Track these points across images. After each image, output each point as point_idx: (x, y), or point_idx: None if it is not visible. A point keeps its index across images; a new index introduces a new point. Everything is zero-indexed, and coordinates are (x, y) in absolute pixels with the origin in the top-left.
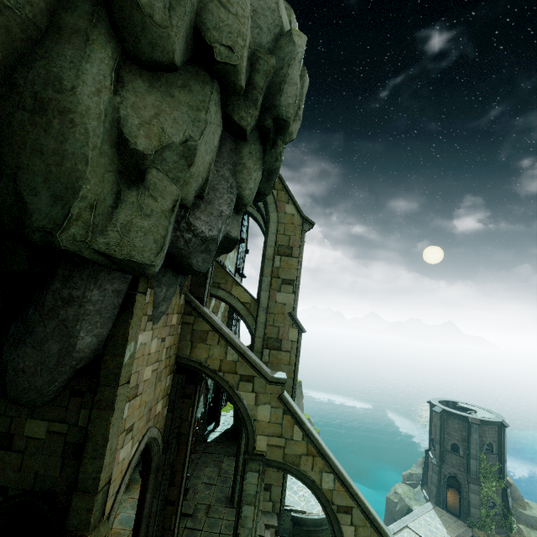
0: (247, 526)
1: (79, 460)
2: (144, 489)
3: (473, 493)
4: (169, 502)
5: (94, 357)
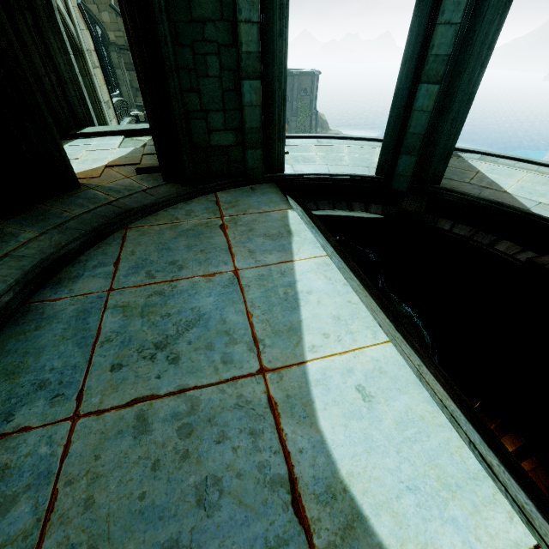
0: (121, 79)
1: None
2: None
3: (293, 122)
4: None
5: None
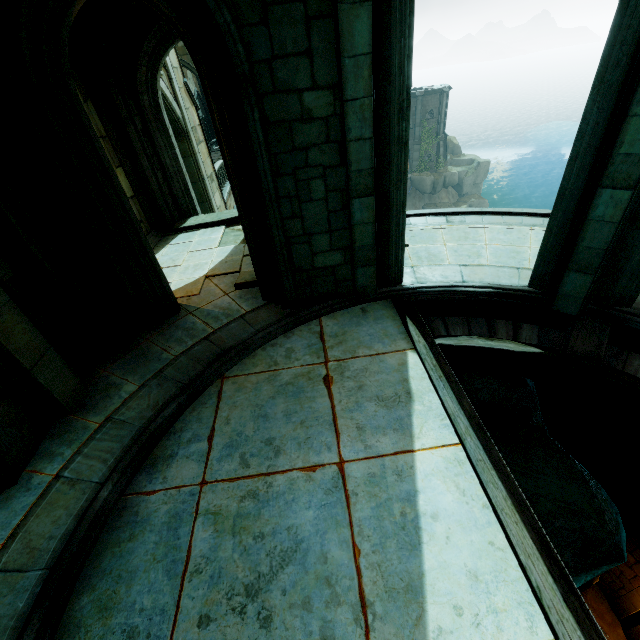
0: None
1: None
2: None
3: (415, 152)
4: None
5: None
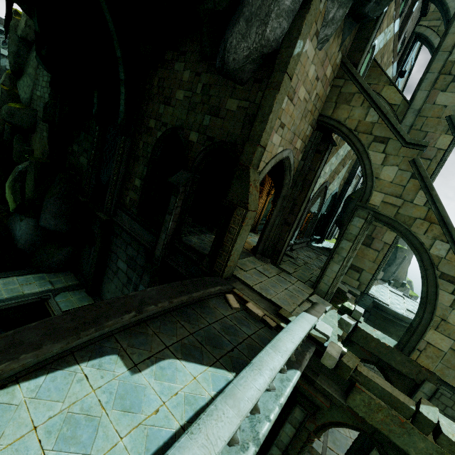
0: (341, 255)
1: (252, 123)
2: (273, 208)
3: None
4: (286, 223)
5: (274, 48)
